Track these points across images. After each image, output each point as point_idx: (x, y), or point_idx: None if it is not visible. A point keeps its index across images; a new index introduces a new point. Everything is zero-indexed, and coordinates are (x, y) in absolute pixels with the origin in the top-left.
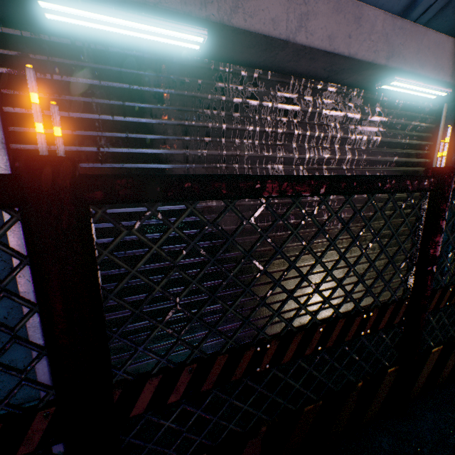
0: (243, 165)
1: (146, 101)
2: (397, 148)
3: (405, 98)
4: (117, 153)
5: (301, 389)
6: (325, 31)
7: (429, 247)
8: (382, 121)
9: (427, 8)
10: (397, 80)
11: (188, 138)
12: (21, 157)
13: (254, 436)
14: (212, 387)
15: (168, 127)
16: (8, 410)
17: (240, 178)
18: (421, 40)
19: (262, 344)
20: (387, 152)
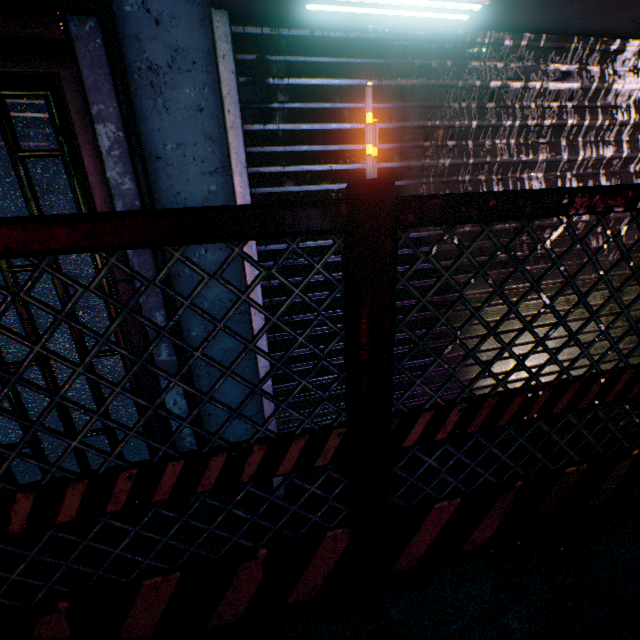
0: (491, 176)
1: (383, 99)
2: None
3: None
4: (349, 171)
5: (565, 448)
6: None
7: None
8: None
9: None
10: None
11: (428, 145)
12: (356, 182)
13: (508, 490)
14: (476, 430)
15: (407, 132)
16: (311, 425)
17: (547, 193)
18: None
19: (534, 390)
20: None
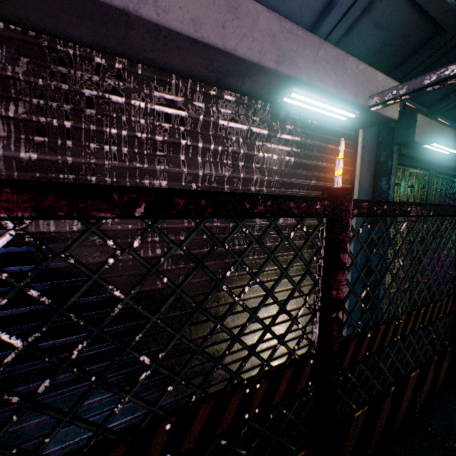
0: (105, 177)
1: None
2: (315, 171)
3: (319, 119)
4: None
5: None
6: (187, 12)
7: (331, 287)
8: (294, 140)
9: (331, 31)
10: (297, 92)
11: (5, 135)
12: None
13: None
14: None
15: None
16: None
17: None
18: (317, 51)
19: None
20: (304, 174)
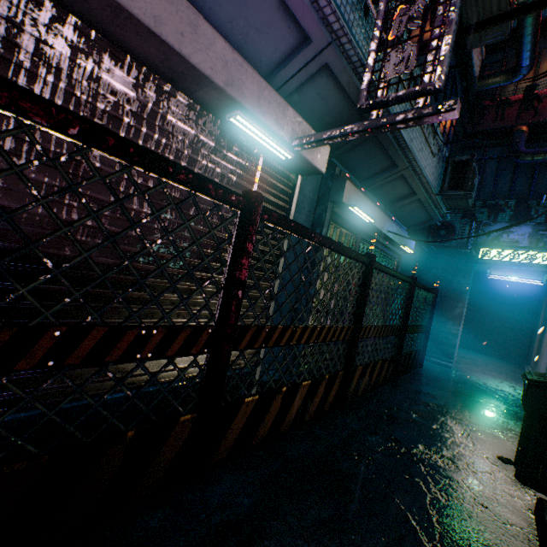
0: None
1: None
2: None
3: (264, 153)
4: None
5: (4, 434)
6: (151, 9)
7: (236, 268)
8: (239, 162)
9: (284, 84)
10: (242, 116)
11: None
12: None
13: None
14: None
15: None
16: None
17: None
18: (263, 91)
19: None
20: None
